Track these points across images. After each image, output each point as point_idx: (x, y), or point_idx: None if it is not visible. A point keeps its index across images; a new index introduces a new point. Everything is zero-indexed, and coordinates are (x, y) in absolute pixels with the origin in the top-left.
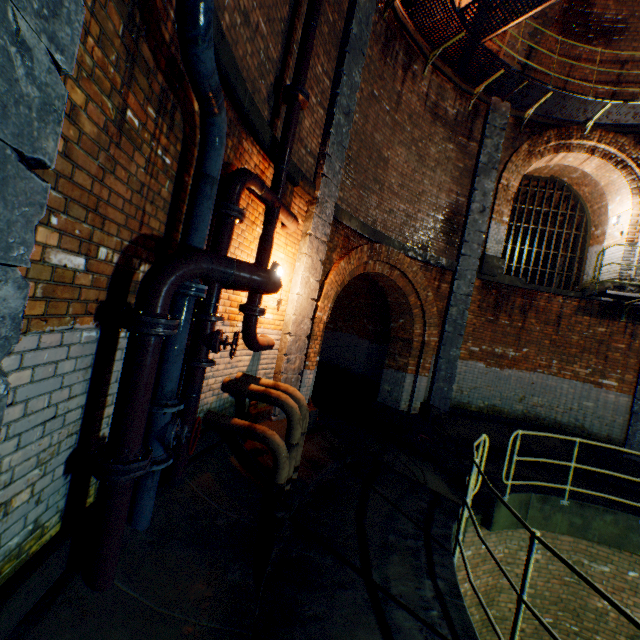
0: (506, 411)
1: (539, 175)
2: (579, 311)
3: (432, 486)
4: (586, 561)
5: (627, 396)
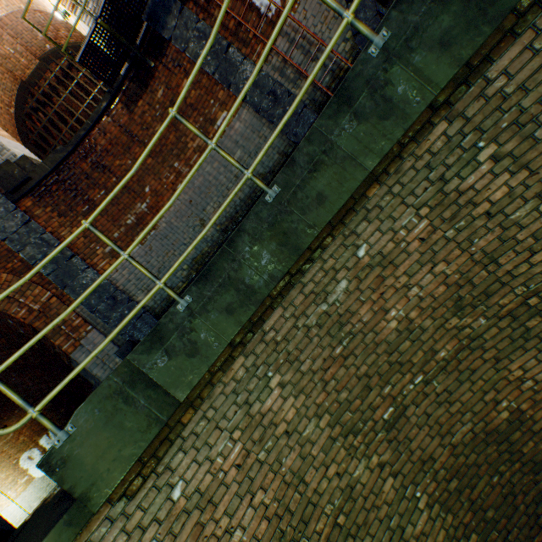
0: (208, 248)
1: (32, 69)
2: (131, 106)
3: (20, 537)
4: (324, 306)
5: (243, 108)
